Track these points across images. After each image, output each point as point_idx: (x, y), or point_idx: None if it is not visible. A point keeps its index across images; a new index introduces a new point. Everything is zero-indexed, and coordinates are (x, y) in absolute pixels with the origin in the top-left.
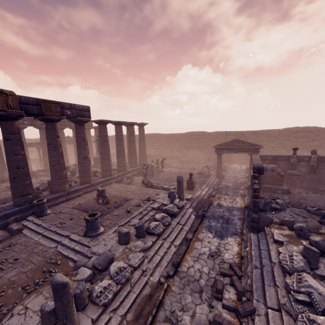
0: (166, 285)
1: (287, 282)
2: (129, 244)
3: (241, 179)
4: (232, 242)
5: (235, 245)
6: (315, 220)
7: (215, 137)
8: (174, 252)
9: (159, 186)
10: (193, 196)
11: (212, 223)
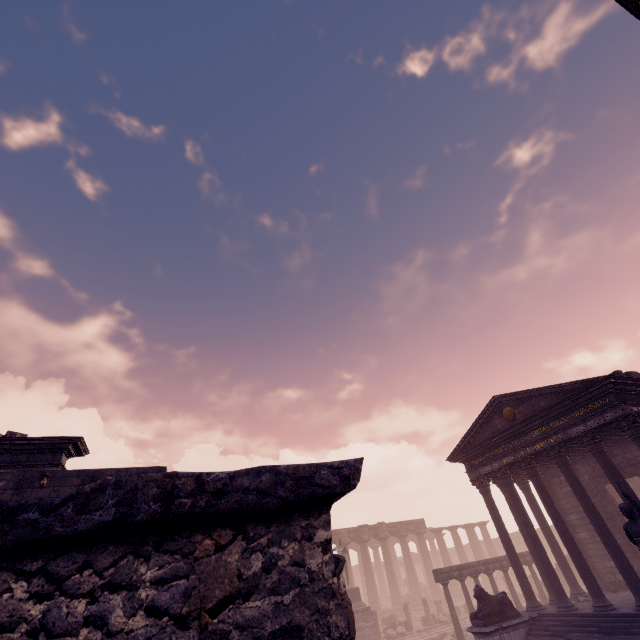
0: None
1: None
2: (460, 615)
3: None
4: None
5: None
6: None
7: None
8: None
9: None
10: None
11: None
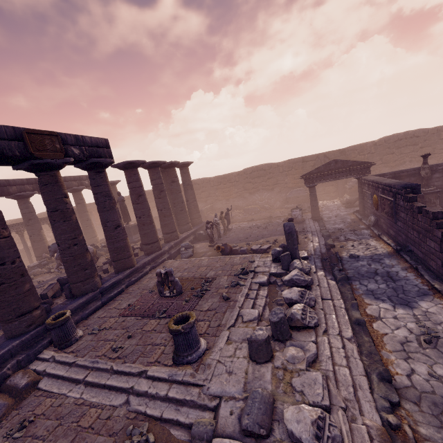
0: (408, 428)
1: None
2: (275, 359)
3: (348, 216)
4: (434, 308)
5: None
6: None
7: (288, 168)
8: (358, 352)
9: (244, 249)
10: (306, 252)
11: (369, 285)
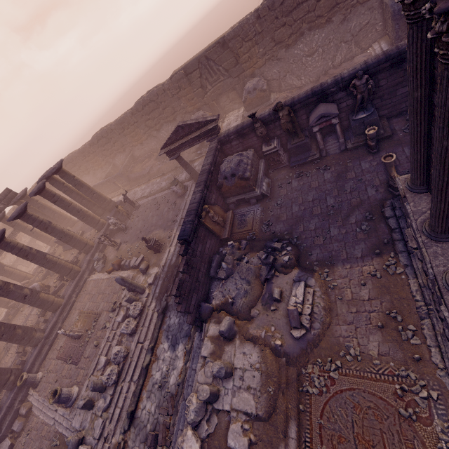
0: (123, 444)
1: (178, 443)
2: (94, 407)
3: None
4: (181, 353)
5: (182, 358)
6: (256, 285)
7: (176, 90)
8: (134, 392)
9: (126, 265)
10: (158, 269)
11: (171, 319)
